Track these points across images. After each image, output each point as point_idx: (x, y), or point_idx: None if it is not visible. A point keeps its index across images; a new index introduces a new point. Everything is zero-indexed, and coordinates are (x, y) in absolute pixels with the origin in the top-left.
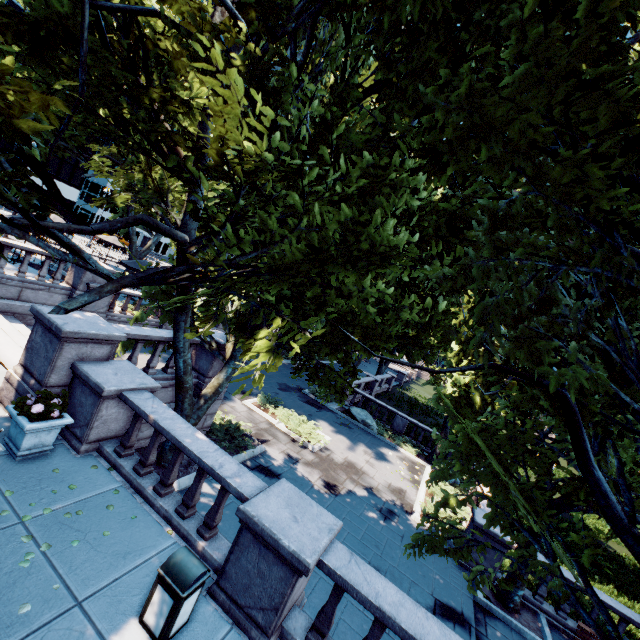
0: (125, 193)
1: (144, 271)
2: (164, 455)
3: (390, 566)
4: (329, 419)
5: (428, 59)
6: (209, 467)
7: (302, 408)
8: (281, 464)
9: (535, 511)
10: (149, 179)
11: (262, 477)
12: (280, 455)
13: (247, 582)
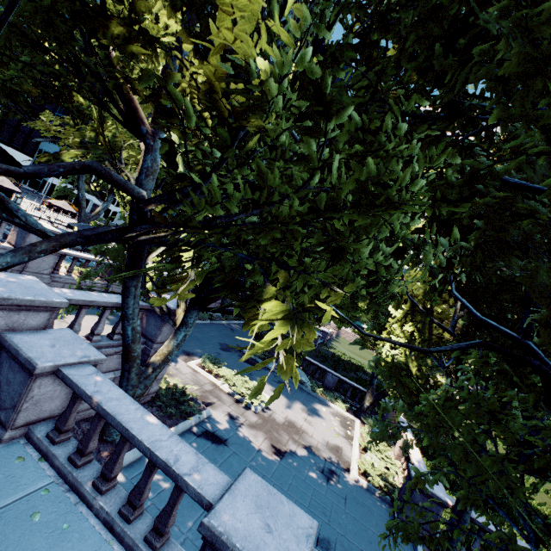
0: (74, 150)
1: (92, 229)
2: (106, 429)
3: (339, 535)
4: (268, 378)
5: (435, 4)
6: (163, 462)
7: (243, 367)
8: (227, 428)
9: (510, 493)
10: (101, 139)
11: (209, 444)
12: (225, 418)
13: None
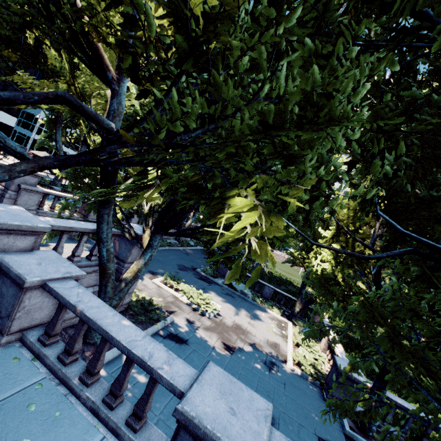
0: None
1: (67, 155)
2: (89, 333)
3: (281, 412)
4: (217, 291)
5: None
6: (139, 358)
7: (197, 283)
8: (187, 331)
9: (430, 376)
10: (73, 89)
11: (173, 344)
12: (185, 323)
13: None
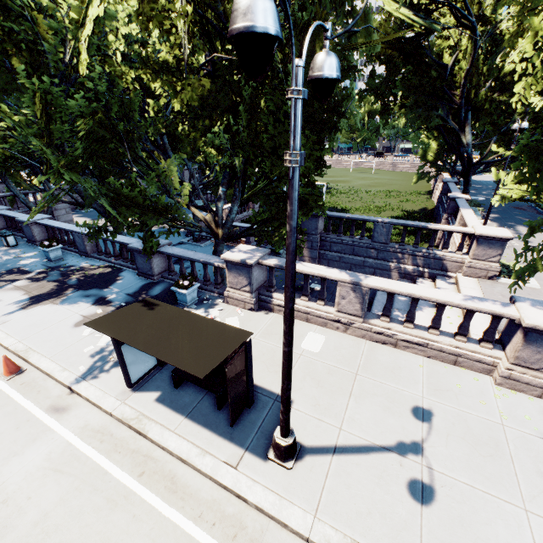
0: None
1: None
2: None
3: None
4: None
5: None
6: (15, 217)
7: None
8: None
9: None
10: None
11: None
12: None
13: (28, 235)
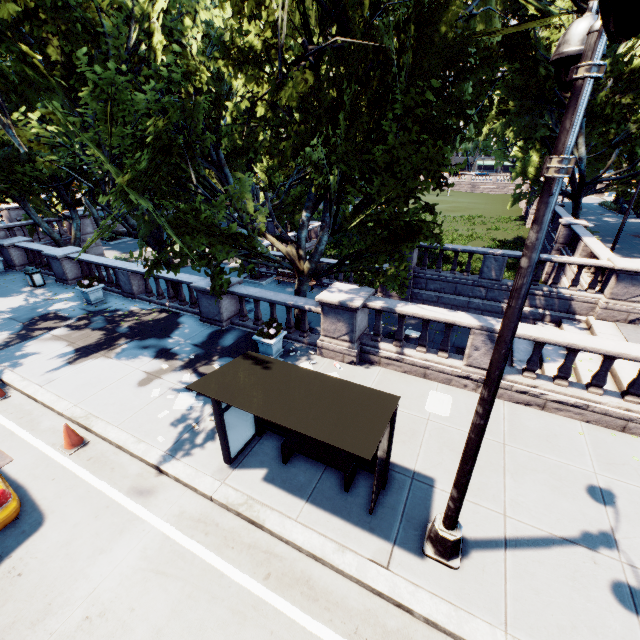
0: None
1: None
2: None
3: None
4: None
5: None
6: (40, 250)
7: None
8: None
9: None
10: None
11: None
12: None
13: (58, 272)
